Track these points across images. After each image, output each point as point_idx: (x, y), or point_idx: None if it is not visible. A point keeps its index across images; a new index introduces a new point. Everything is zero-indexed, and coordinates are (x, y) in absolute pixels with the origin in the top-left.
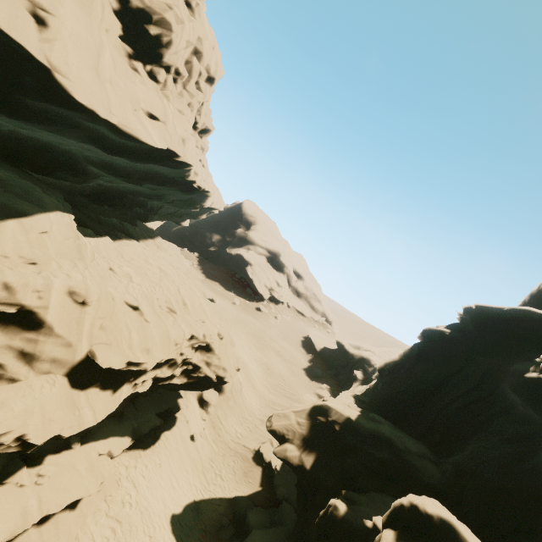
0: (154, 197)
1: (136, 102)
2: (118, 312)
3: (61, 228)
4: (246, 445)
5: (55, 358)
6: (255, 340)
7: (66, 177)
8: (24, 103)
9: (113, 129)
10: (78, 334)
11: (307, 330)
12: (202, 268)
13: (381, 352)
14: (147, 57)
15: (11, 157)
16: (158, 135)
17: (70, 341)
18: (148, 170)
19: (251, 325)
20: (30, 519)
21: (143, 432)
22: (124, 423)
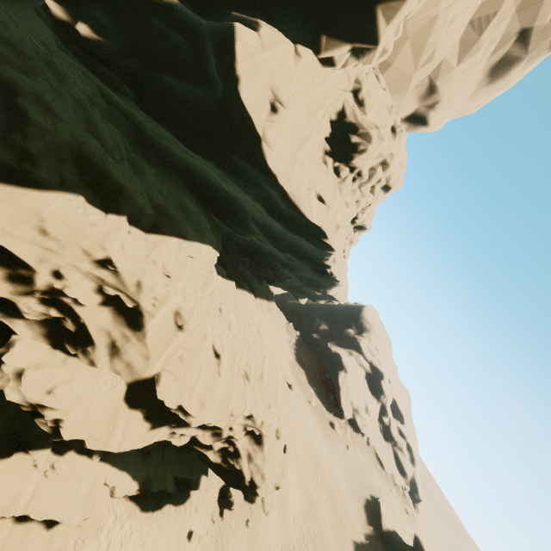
0: (288, 267)
1: (313, 183)
2: (201, 351)
3: (204, 259)
4: None
5: (131, 363)
6: (312, 460)
7: (232, 226)
8: (231, 159)
9: (283, 196)
10: (159, 352)
11: (379, 489)
12: (297, 348)
13: None
14: (340, 156)
15: (206, 200)
16: (318, 213)
17: (150, 355)
18: (294, 242)
19: (315, 438)
20: (15, 508)
21: (153, 488)
22: (144, 464)
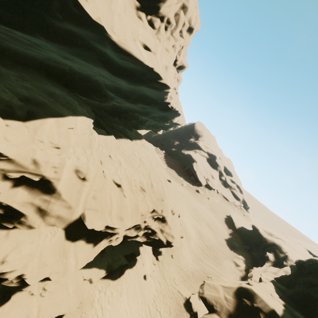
0: (143, 114)
1: (136, 34)
2: (106, 187)
3: (82, 126)
4: (180, 291)
5: (59, 215)
6: (193, 212)
7: (96, 98)
8: (54, 26)
9: (113, 48)
10: (77, 201)
11: (229, 211)
12: (166, 160)
13: (290, 242)
14: (149, 9)
15: (68, 85)
16: (148, 57)
17: (71, 205)
18: (141, 94)
19: (191, 201)
20: None
21: (114, 267)
22: (103, 258)
